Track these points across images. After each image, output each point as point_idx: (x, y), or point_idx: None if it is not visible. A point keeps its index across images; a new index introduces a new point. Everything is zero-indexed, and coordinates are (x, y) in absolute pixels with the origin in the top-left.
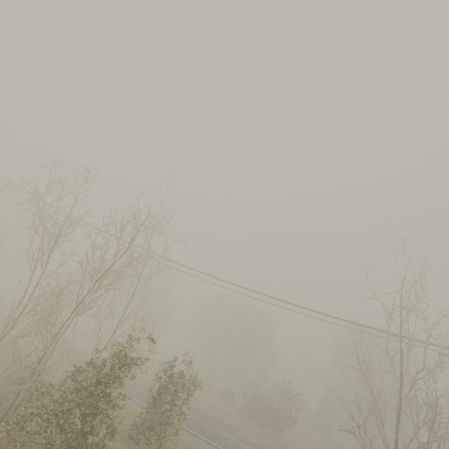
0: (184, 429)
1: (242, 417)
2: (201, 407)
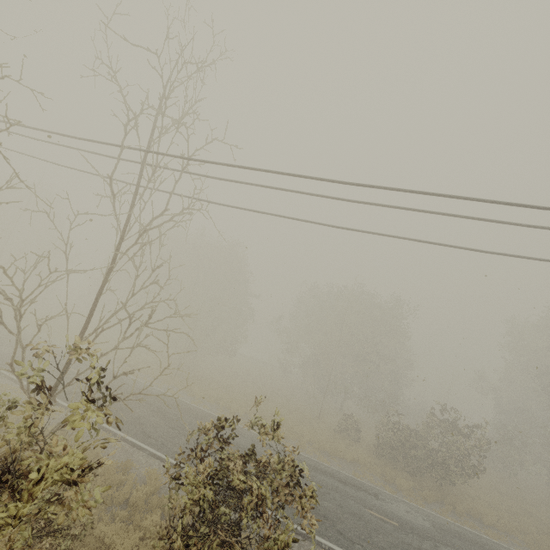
0: (284, 526)
1: (378, 462)
2: (311, 454)
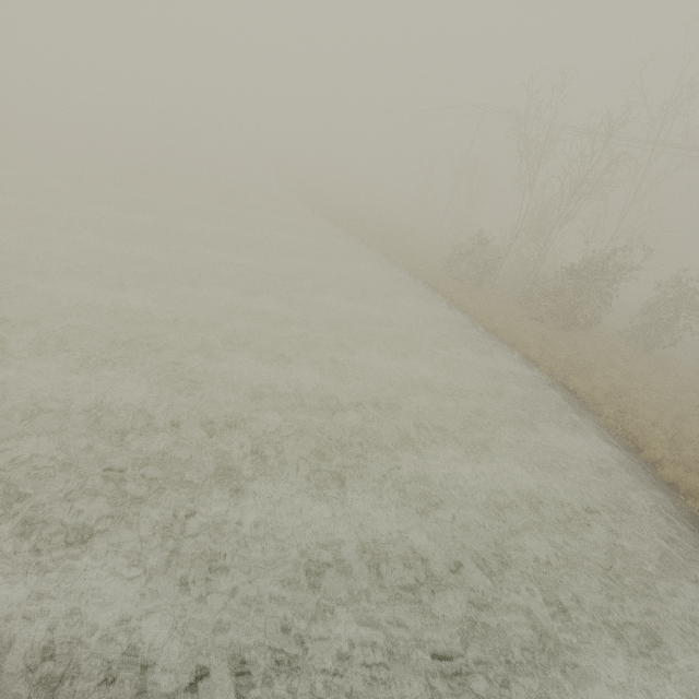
0: None
1: None
2: None
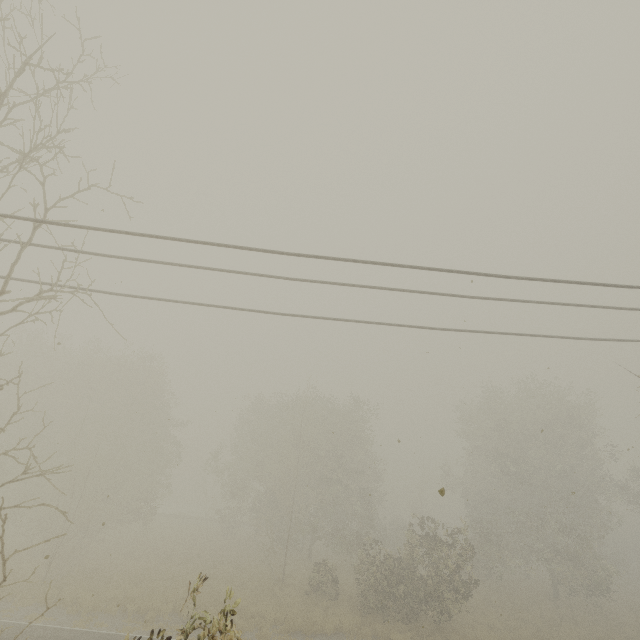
0: None
1: (366, 620)
2: None
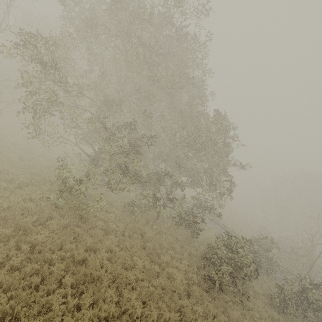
0: None
1: None
2: None
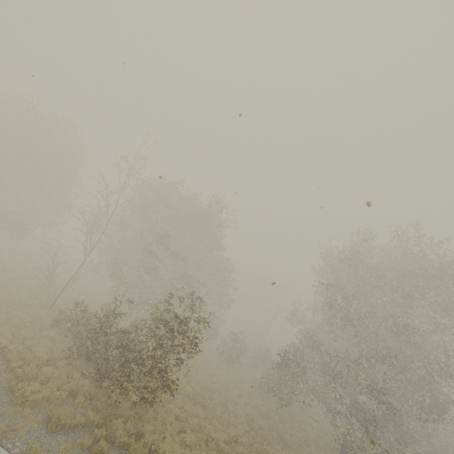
0: None
1: (66, 364)
2: None
